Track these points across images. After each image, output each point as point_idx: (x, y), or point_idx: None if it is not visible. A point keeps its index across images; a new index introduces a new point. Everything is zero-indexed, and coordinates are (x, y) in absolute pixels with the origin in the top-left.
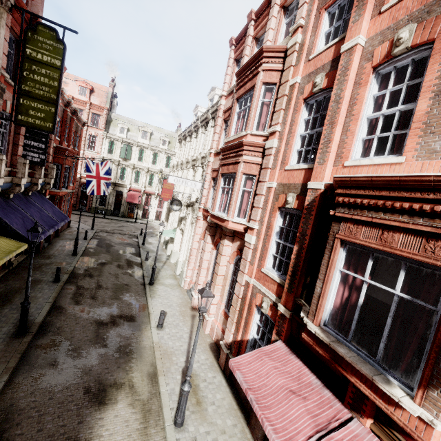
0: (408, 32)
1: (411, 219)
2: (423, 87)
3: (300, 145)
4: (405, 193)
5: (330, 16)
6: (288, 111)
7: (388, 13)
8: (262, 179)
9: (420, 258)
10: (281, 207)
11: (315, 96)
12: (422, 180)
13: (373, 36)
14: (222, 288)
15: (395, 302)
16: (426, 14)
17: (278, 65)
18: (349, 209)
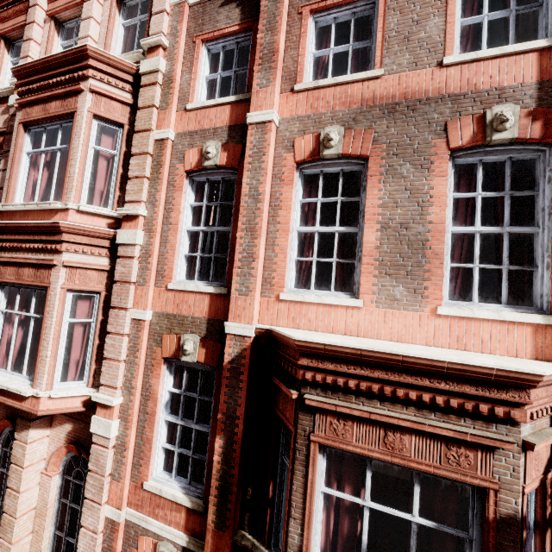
0: (338, 134)
1: (420, 413)
2: (367, 213)
3: (188, 245)
4: (409, 377)
5: (210, 55)
6: (158, 183)
7: (304, 96)
8: (120, 303)
9: (445, 473)
10: (169, 357)
11: (206, 172)
12: (433, 365)
13: (288, 118)
14: (32, 538)
15: (415, 532)
16: (353, 121)
17: (122, 93)
18: (325, 392)
